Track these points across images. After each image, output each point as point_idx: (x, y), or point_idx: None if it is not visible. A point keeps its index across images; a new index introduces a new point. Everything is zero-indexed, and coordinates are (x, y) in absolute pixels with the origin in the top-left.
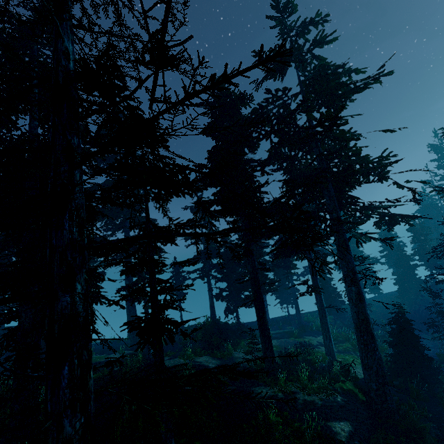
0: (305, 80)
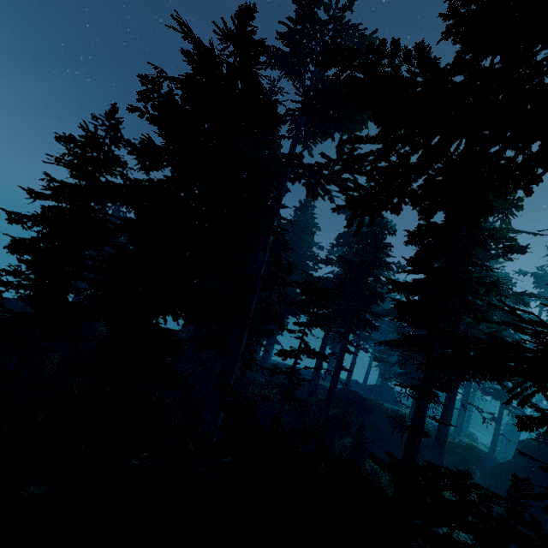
0: None
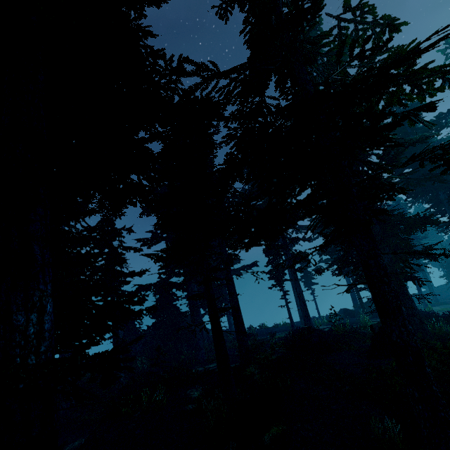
0: None
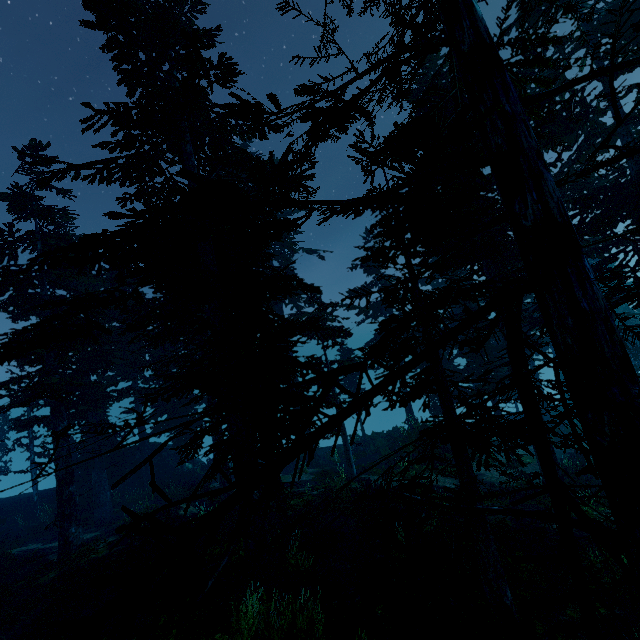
0: (602, 18)
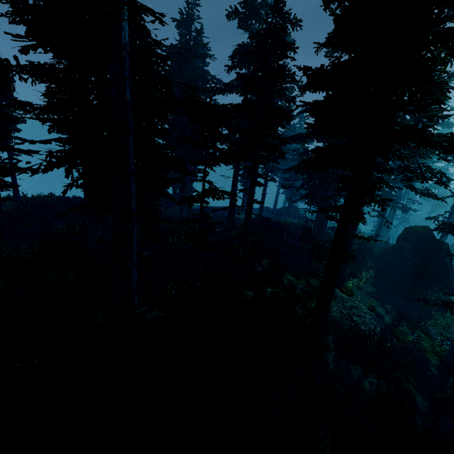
0: None
